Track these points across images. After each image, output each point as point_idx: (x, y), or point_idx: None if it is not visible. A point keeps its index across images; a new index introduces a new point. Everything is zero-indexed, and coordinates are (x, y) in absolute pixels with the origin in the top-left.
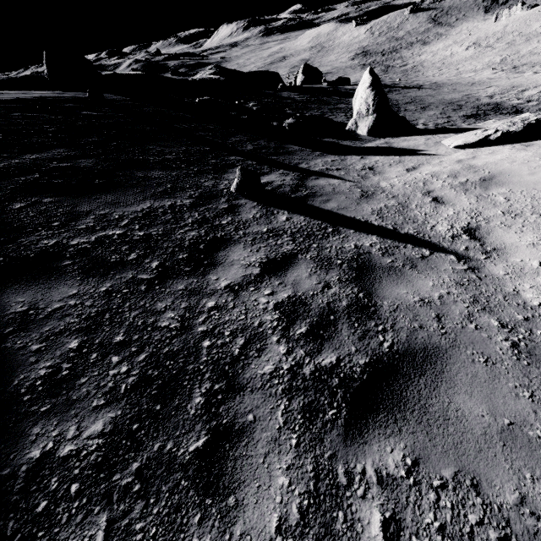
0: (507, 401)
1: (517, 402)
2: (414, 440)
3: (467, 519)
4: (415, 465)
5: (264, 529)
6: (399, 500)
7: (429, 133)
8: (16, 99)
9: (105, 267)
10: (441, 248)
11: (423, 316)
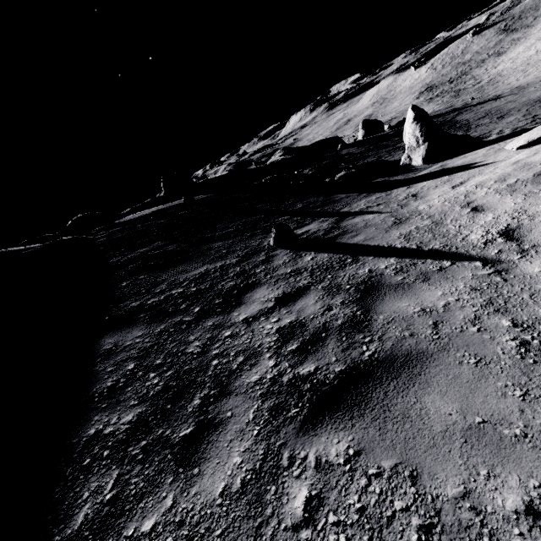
0: (488, 400)
1: (501, 401)
2: (364, 434)
3: (392, 505)
4: (356, 455)
5: (211, 492)
6: (329, 482)
7: (496, 142)
8: (142, 216)
9: (164, 315)
10: (467, 257)
11: (417, 325)
